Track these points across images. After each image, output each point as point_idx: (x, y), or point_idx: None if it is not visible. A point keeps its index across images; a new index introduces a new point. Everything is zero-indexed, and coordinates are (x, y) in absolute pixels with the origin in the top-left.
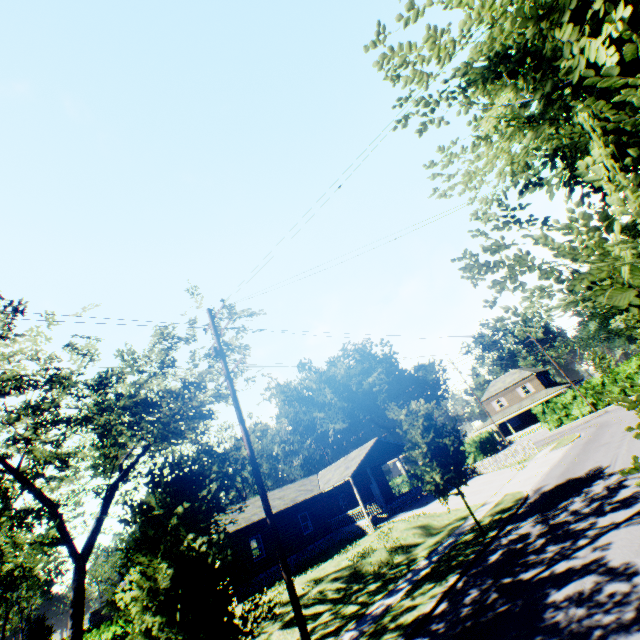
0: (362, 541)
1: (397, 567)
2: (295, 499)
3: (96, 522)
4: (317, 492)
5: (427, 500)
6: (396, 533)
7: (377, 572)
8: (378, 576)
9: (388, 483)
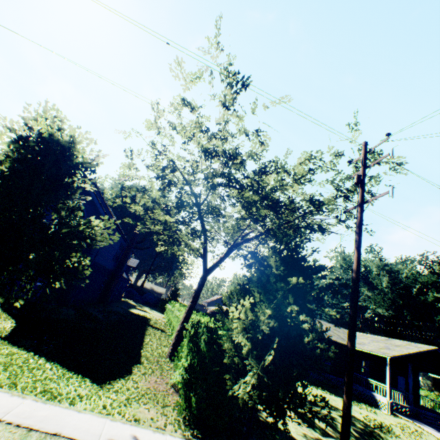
0: (378, 413)
1: None
2: (327, 335)
3: (219, 259)
4: None
5: None
6: None
7: None
8: None
9: (418, 389)
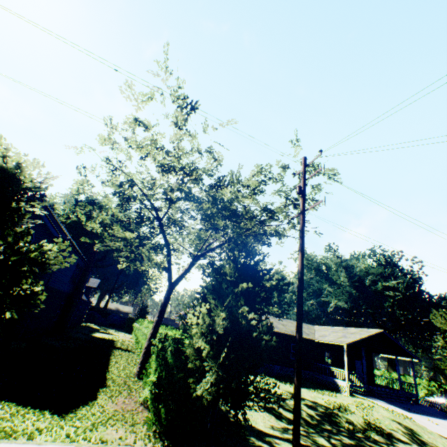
0: (338, 396)
1: (374, 443)
2: (293, 332)
3: (184, 270)
4: (311, 338)
5: (413, 409)
6: (377, 414)
7: (351, 431)
8: (352, 435)
9: (372, 369)
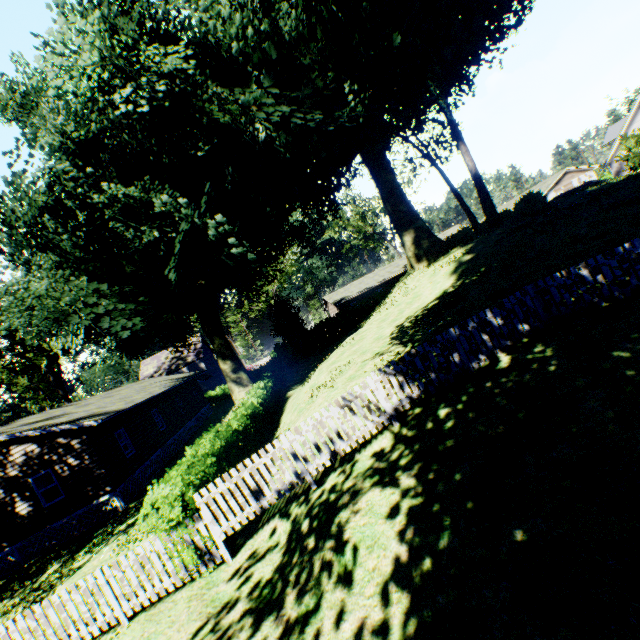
0: None
1: None
2: None
3: None
4: None
5: None
6: None
7: None
8: None
9: None
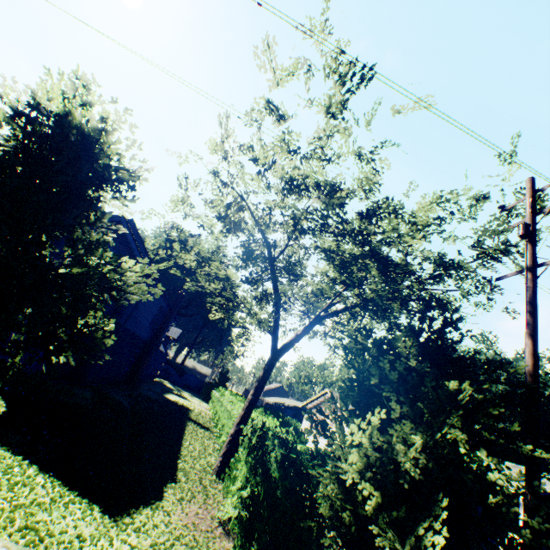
0: None
1: None
2: None
3: (295, 336)
4: None
5: None
6: None
7: None
8: None
9: None
